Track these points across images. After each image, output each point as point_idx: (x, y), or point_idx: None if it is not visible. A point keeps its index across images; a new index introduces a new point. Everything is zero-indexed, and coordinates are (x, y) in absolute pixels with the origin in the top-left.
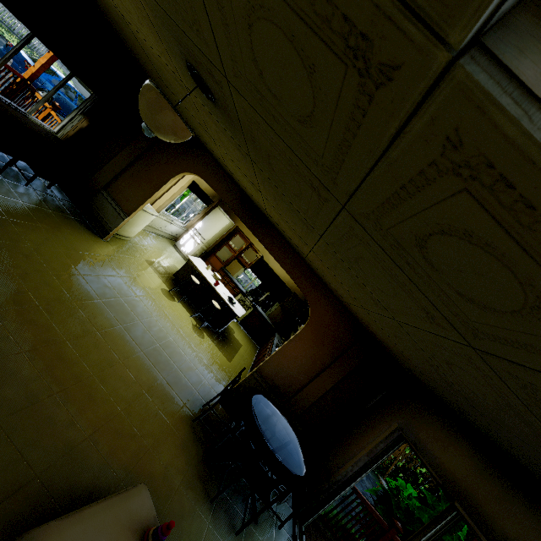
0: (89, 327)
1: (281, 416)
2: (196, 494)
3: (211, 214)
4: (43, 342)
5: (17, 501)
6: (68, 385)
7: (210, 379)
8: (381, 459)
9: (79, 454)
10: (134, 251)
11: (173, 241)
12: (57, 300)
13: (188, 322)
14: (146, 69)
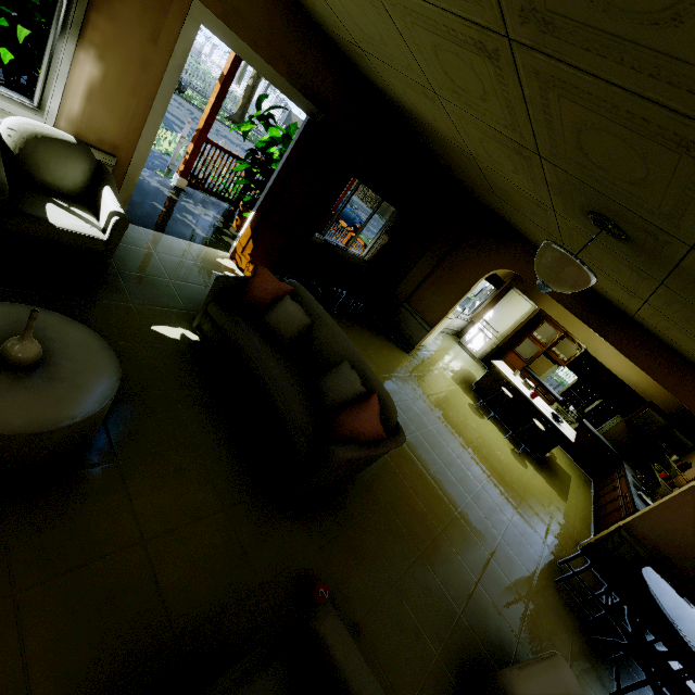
0: (435, 459)
1: (687, 606)
2: (591, 679)
3: (504, 299)
4: (416, 477)
5: (458, 633)
6: (445, 523)
7: (553, 525)
8: None
9: (478, 598)
10: (432, 361)
11: (455, 336)
12: (407, 431)
13: (505, 446)
14: (462, 178)
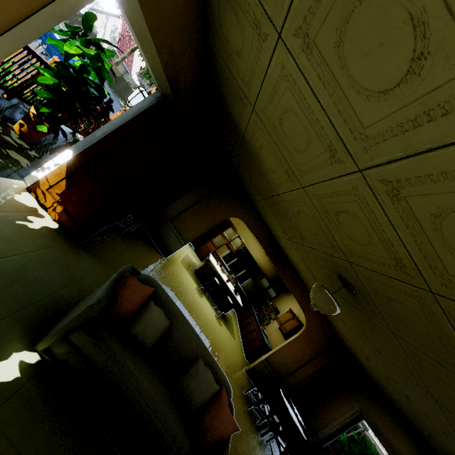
0: None
1: (287, 396)
2: None
3: None
4: None
5: None
6: None
7: (237, 364)
8: (348, 429)
9: None
10: (175, 256)
11: None
12: None
13: (213, 315)
14: (241, 169)
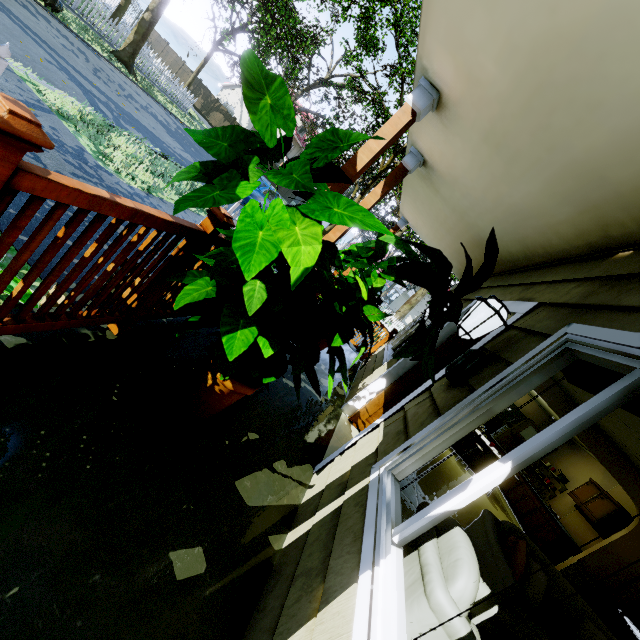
0: None
1: (628, 622)
2: None
3: None
4: None
5: None
6: None
7: None
8: None
9: None
10: None
11: None
12: None
13: (484, 495)
14: None
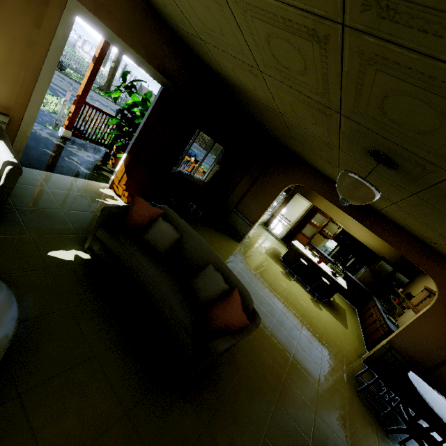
0: (270, 318)
1: (434, 392)
2: None
3: (292, 200)
4: (261, 336)
5: None
6: (286, 368)
7: (345, 349)
8: None
9: (318, 425)
10: (254, 245)
11: (263, 225)
12: None
13: (307, 297)
14: (268, 127)
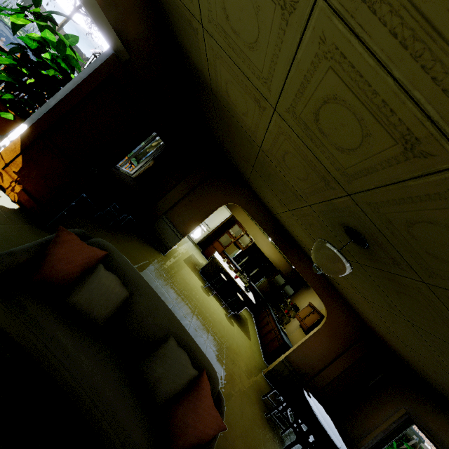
0: None
1: (315, 400)
2: None
3: None
4: None
5: None
6: None
7: (252, 366)
8: (396, 437)
9: None
10: (176, 255)
11: None
12: None
13: (222, 314)
14: (225, 143)
